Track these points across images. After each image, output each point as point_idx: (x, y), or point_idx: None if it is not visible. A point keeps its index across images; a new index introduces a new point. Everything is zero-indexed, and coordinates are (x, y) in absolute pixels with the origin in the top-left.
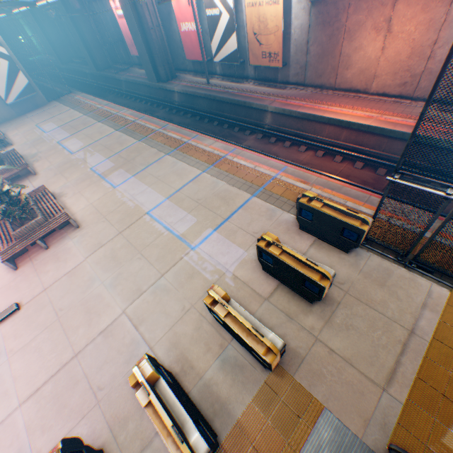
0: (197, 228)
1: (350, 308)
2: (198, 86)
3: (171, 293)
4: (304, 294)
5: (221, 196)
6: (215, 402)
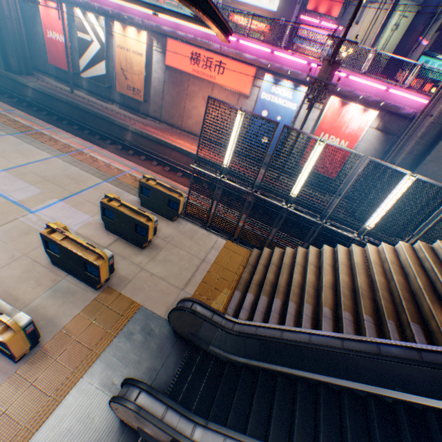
0: (40, 198)
1: (170, 251)
2: (60, 91)
3: None
4: (138, 241)
5: (73, 177)
6: (41, 320)
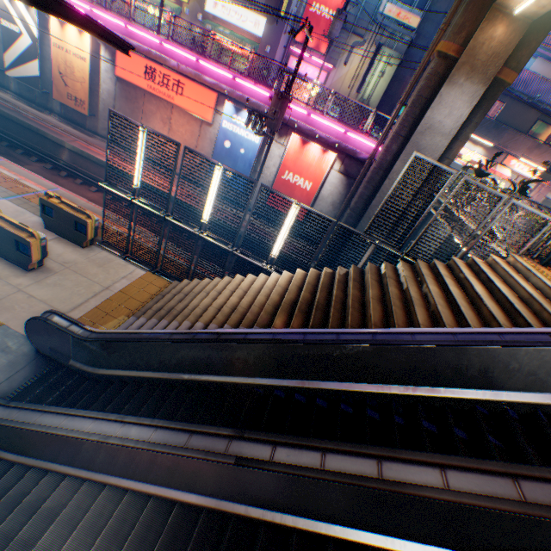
0: None
1: (66, 276)
2: None
3: None
4: (22, 261)
5: None
6: None
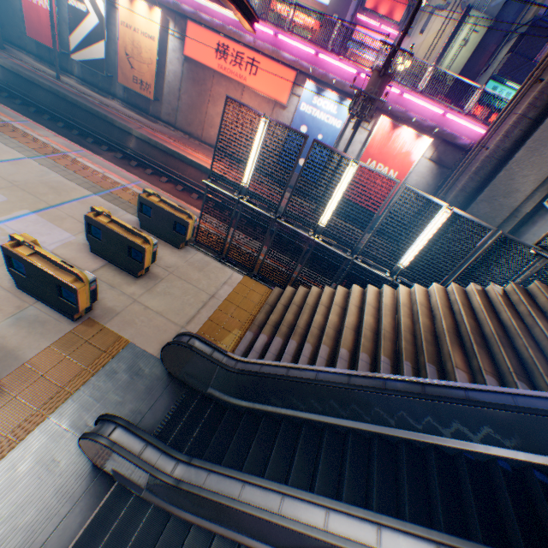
0: (6, 207)
1: (172, 283)
2: (42, 75)
3: None
4: (132, 268)
5: (52, 185)
6: None
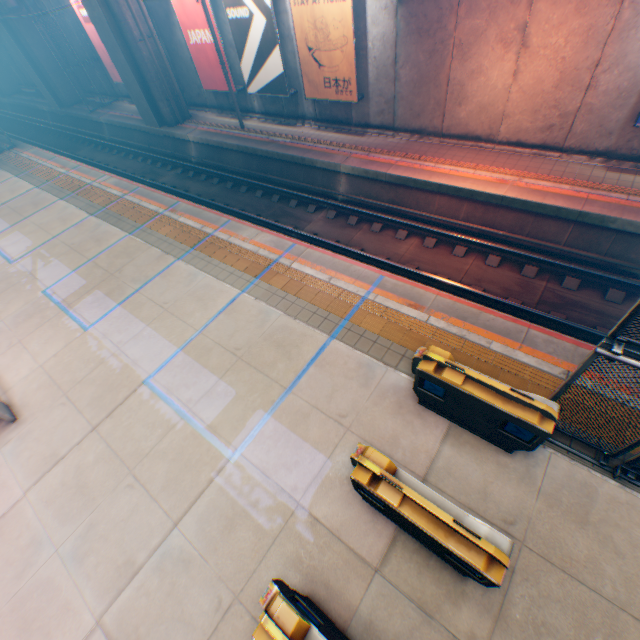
0: (236, 412)
1: (536, 582)
2: (226, 132)
3: (194, 567)
4: (449, 561)
5: (276, 340)
6: None
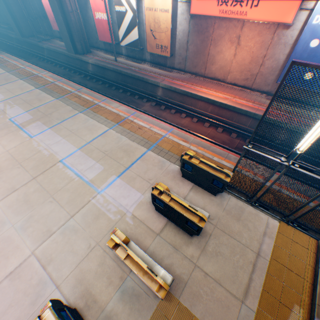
0: (103, 175)
1: (218, 239)
2: (108, 61)
3: (79, 233)
4: (186, 229)
5: (124, 149)
6: None
